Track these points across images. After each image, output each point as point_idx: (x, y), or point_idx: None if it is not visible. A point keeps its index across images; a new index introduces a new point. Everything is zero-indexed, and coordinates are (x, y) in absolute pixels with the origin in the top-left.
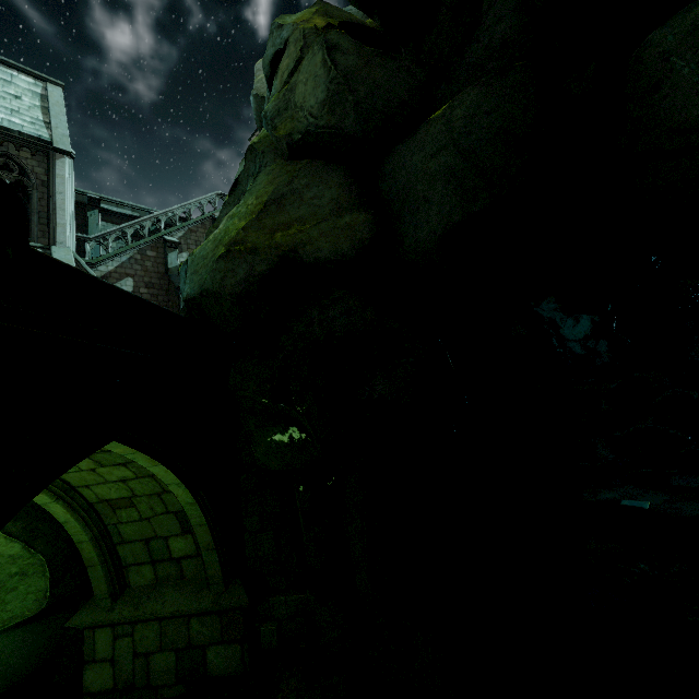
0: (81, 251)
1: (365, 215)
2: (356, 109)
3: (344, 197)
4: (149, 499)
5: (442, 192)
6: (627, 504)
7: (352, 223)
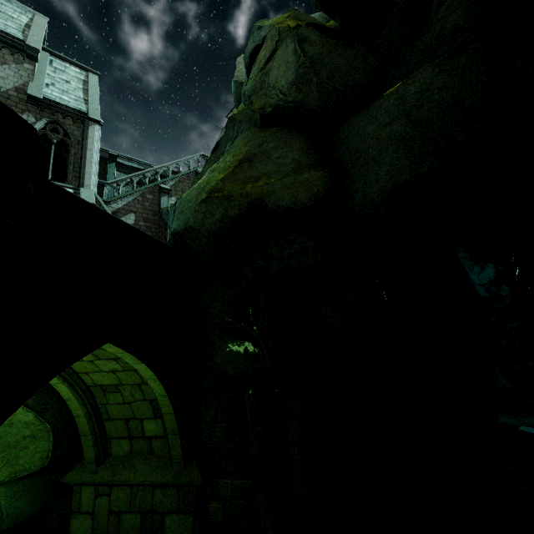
0: (100, 192)
1: (321, 173)
2: (319, 88)
3: (304, 158)
4: (131, 388)
5: (392, 156)
6: (525, 430)
7: (310, 179)
